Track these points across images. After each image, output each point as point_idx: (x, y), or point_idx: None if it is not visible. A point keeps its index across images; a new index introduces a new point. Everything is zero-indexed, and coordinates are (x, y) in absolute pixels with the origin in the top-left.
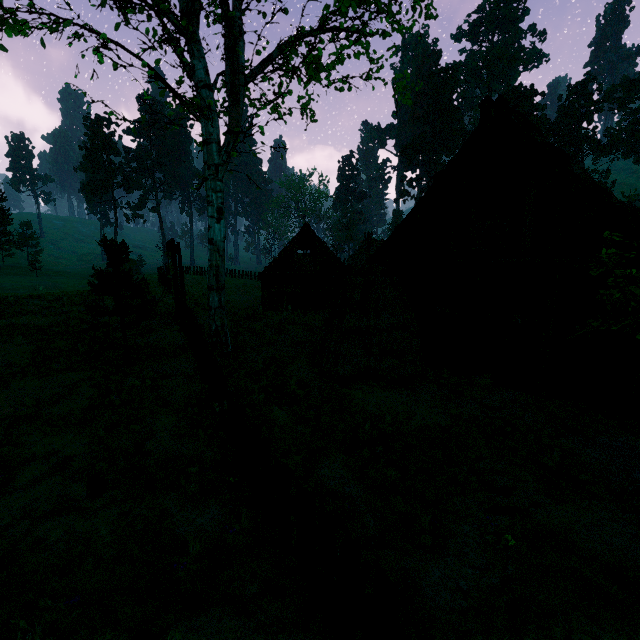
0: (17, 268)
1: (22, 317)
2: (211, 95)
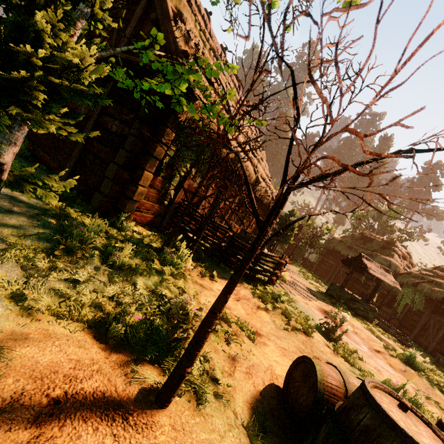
0: None
1: None
2: None
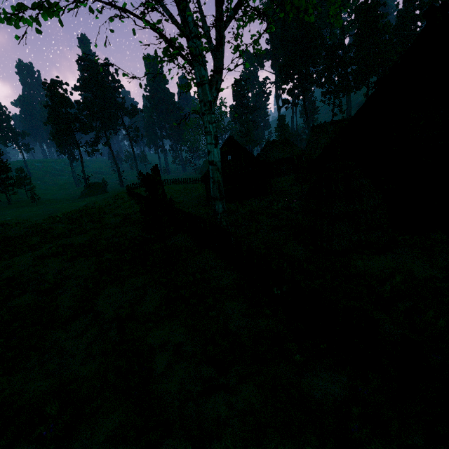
0: (22, 202)
1: (61, 239)
2: (200, 43)
